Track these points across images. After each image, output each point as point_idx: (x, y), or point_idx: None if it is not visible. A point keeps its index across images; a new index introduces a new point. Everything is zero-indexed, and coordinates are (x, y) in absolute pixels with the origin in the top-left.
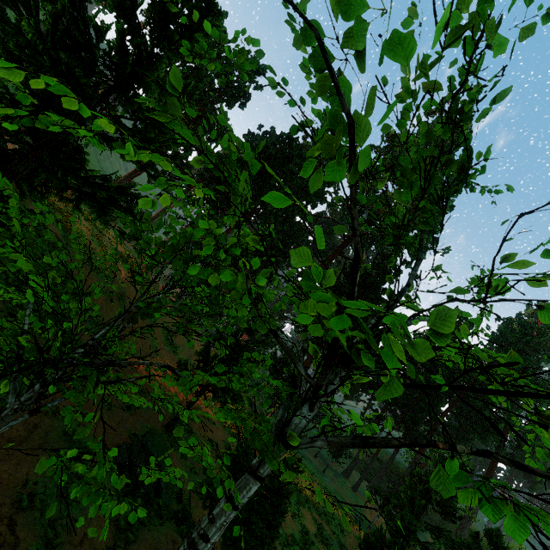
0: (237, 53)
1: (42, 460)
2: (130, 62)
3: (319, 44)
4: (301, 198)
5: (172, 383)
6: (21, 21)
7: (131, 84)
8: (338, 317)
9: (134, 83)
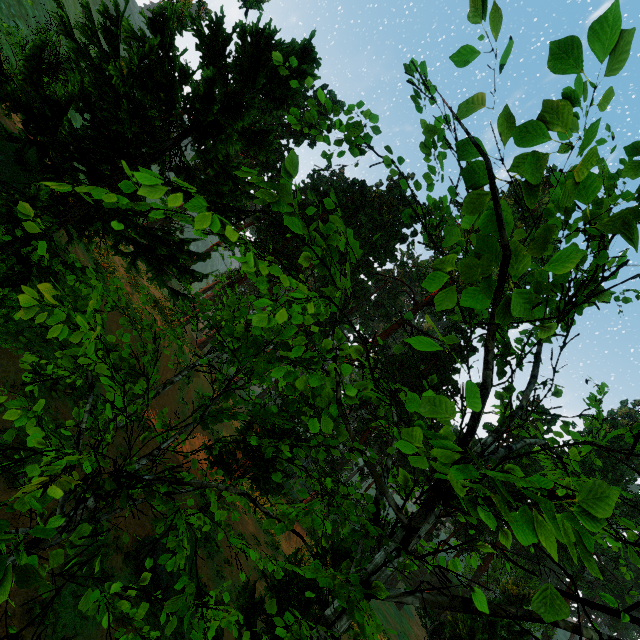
0: (350, 127)
1: (87, 592)
2: (215, 111)
3: (488, 173)
4: (368, 253)
5: (233, 497)
6: (101, 58)
7: (211, 132)
8: (462, 468)
9: (214, 131)
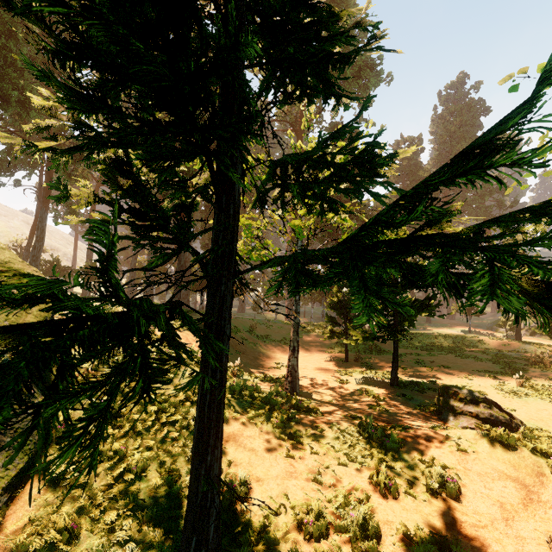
0: None
1: None
2: None
3: None
4: None
5: None
6: None
7: None
8: None
9: None
